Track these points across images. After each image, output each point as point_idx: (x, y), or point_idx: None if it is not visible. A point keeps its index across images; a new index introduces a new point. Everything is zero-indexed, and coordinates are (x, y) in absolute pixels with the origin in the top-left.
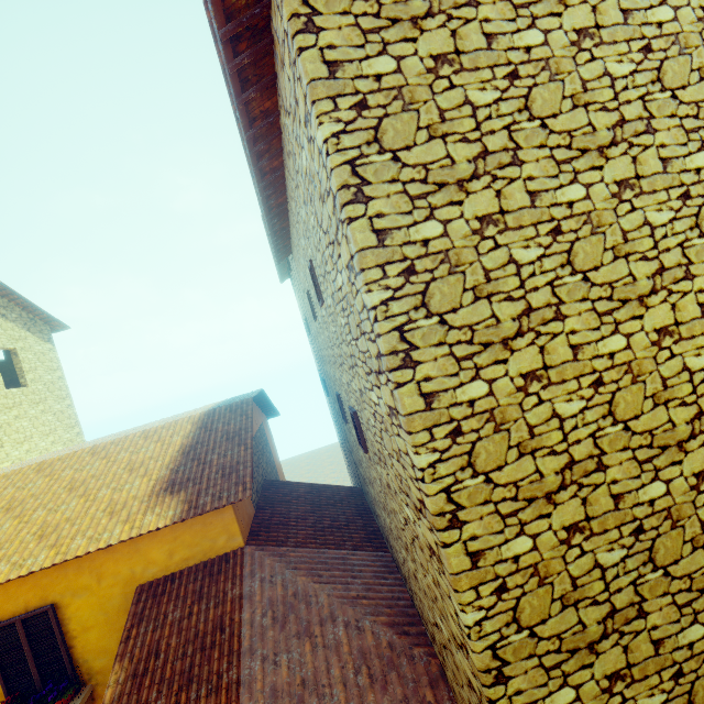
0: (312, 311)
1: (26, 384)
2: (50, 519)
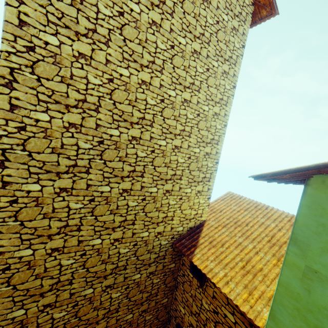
0: None
1: None
2: None
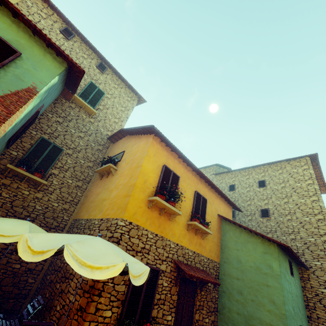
0: (231, 189)
1: None
2: None
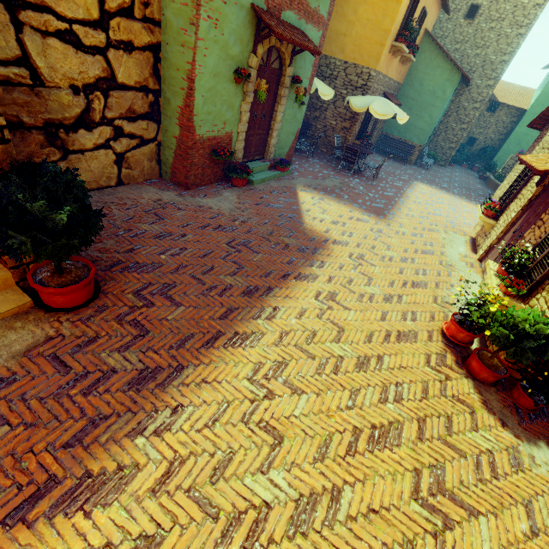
0: None
1: None
2: None
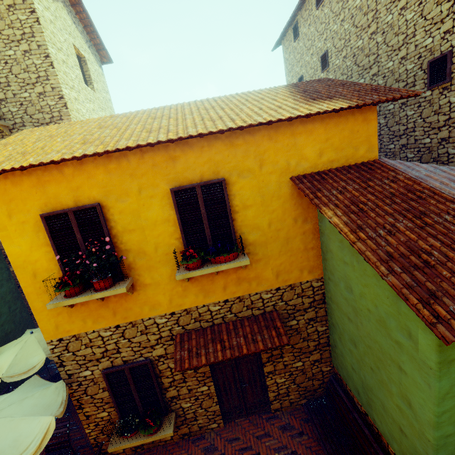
0: None
1: (94, 90)
2: (206, 116)
